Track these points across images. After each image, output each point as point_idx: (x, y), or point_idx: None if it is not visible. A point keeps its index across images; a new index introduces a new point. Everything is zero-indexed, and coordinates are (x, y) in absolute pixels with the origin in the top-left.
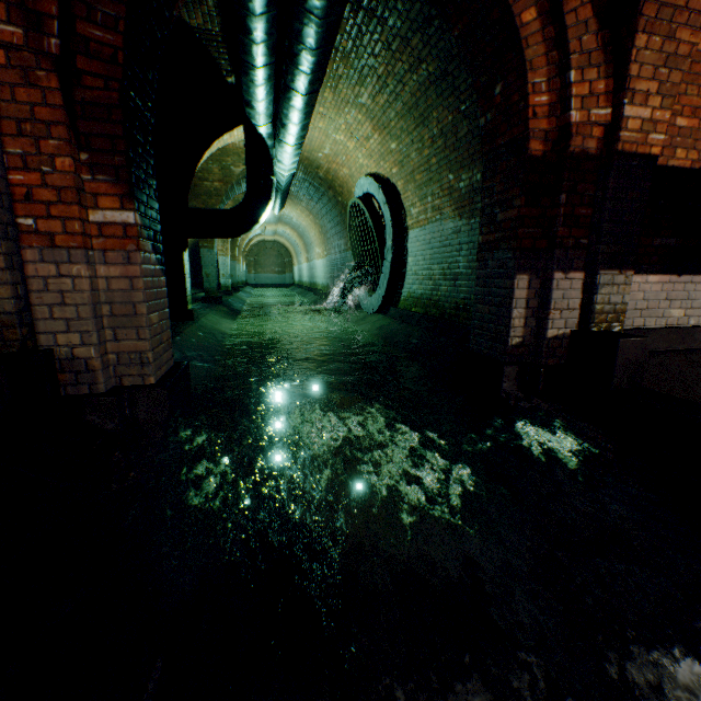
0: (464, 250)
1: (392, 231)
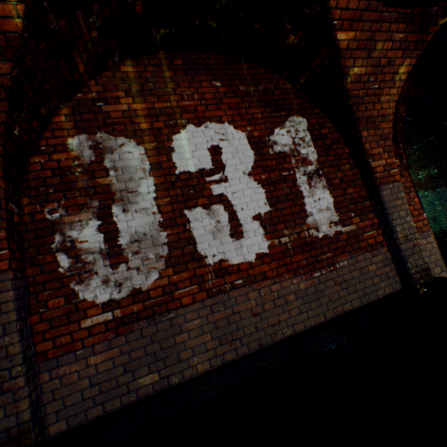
0: (436, 204)
1: None
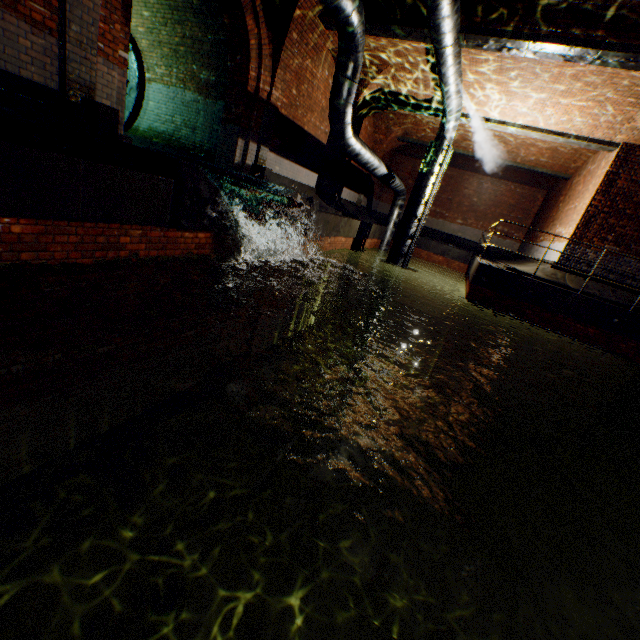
0: (202, 115)
1: (139, 77)
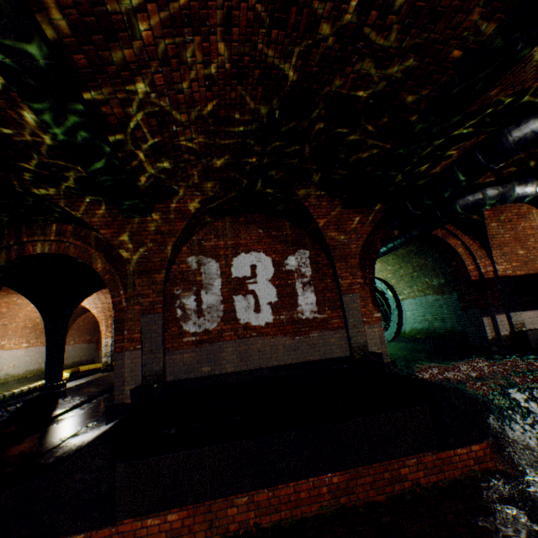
0: (444, 307)
1: (395, 301)
